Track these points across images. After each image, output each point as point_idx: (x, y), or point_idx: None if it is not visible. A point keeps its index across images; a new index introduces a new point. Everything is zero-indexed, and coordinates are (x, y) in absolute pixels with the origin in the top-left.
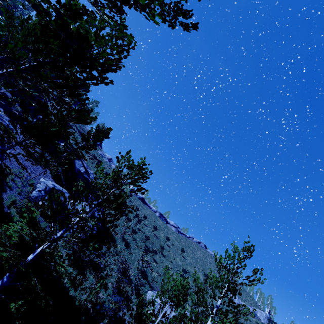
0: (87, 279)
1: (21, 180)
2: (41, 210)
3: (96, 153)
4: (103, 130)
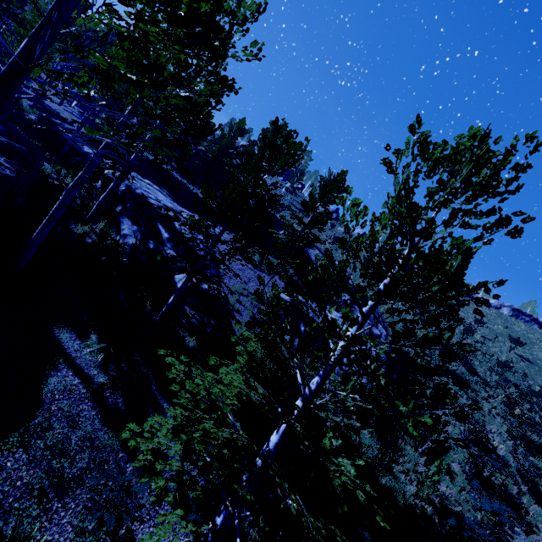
0: (402, 453)
1: (248, 299)
2: (256, 335)
3: (336, 233)
4: (332, 180)
